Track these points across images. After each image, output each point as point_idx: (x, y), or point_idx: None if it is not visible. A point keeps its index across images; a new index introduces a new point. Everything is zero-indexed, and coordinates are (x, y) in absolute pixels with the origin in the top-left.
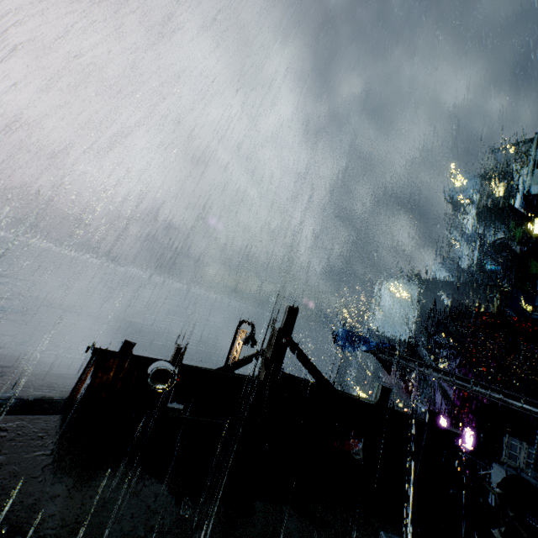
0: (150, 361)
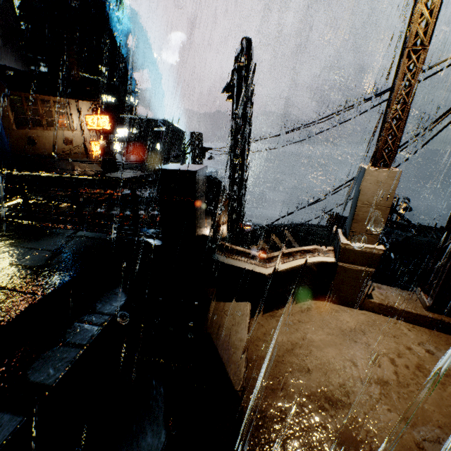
0: (343, 217)
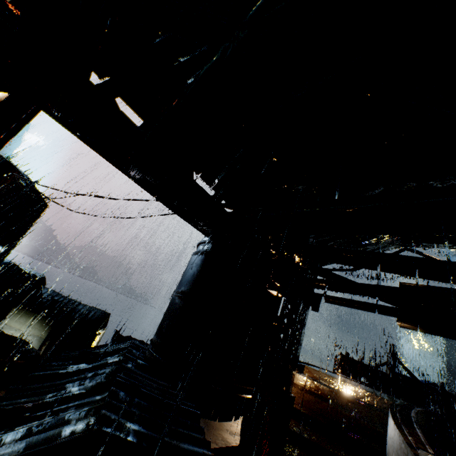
0: (355, 360)
